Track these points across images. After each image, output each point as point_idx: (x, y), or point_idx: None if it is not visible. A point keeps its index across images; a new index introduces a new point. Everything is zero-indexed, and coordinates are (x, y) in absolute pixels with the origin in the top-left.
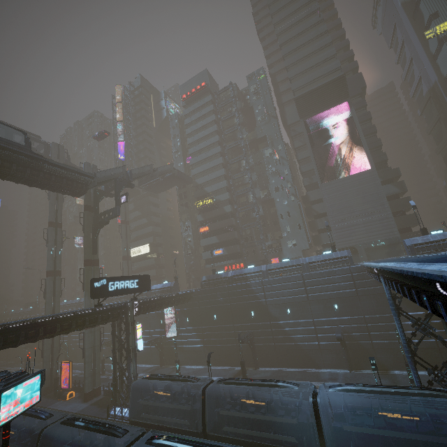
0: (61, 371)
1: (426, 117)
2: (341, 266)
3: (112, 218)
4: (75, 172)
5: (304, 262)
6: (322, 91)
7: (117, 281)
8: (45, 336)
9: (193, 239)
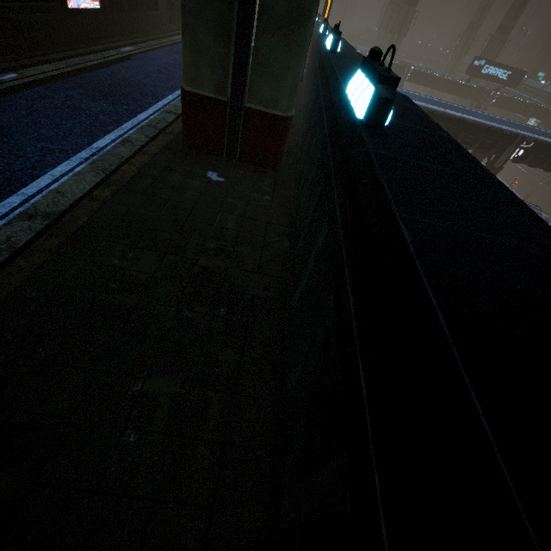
0: None
1: None
2: None
3: None
4: None
5: None
6: None
7: (493, 66)
8: (430, 87)
9: None
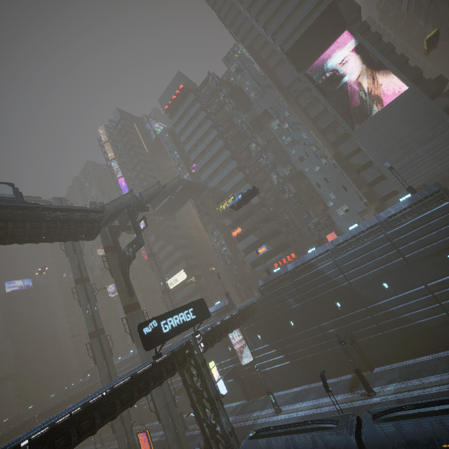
0: (140, 444)
1: (433, 24)
2: (437, 205)
3: (137, 250)
4: (80, 211)
5: (380, 219)
6: (313, 31)
7: (169, 317)
8: (104, 422)
9: (228, 247)
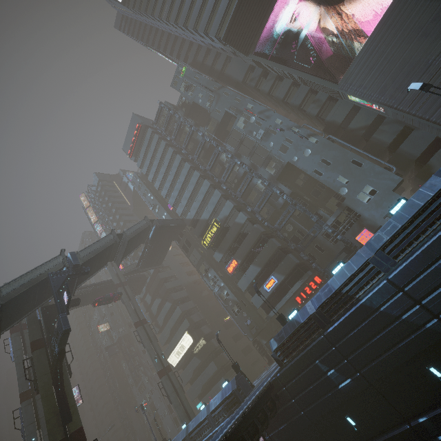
0: None
1: None
2: None
3: (65, 339)
4: None
5: None
6: (246, 2)
7: None
8: None
9: (230, 289)
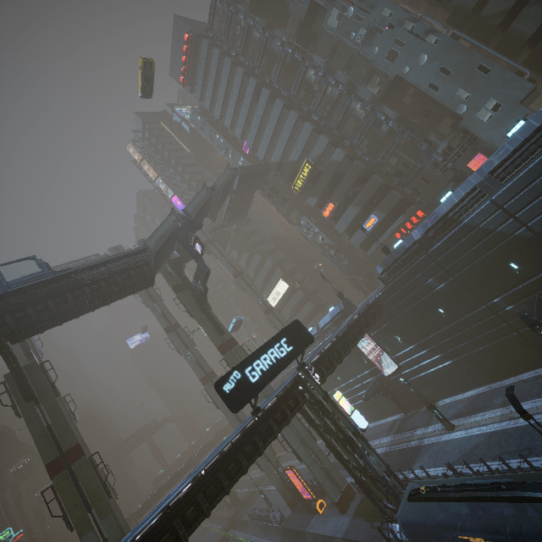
0: (291, 480)
1: None
2: None
3: (206, 280)
4: (119, 259)
5: None
6: None
7: (255, 360)
8: (215, 503)
9: (325, 234)
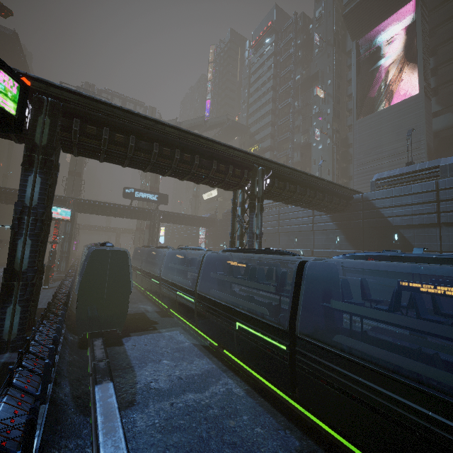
0: None
1: None
2: None
3: None
4: None
5: None
6: None
7: (142, 192)
8: (103, 213)
9: None
